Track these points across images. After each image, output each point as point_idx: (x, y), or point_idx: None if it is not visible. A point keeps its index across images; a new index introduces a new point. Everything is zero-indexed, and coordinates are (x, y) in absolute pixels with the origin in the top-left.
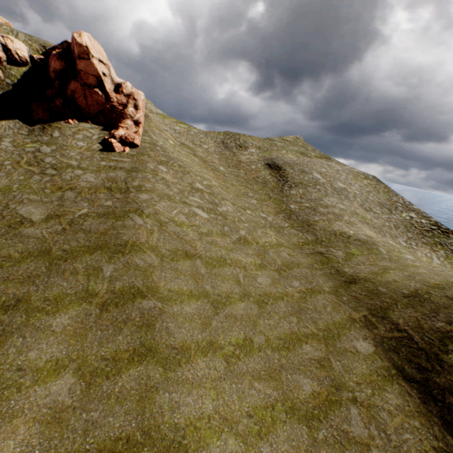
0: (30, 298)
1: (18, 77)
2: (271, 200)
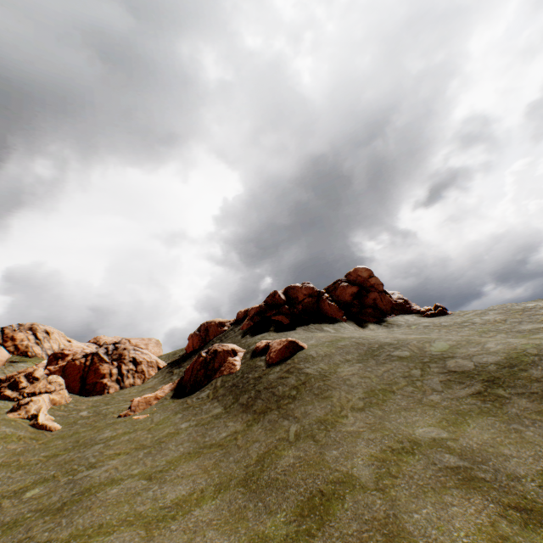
0: None
1: None
2: None
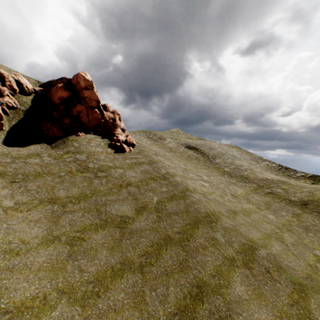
0: (203, 280)
1: (28, 104)
2: (211, 168)
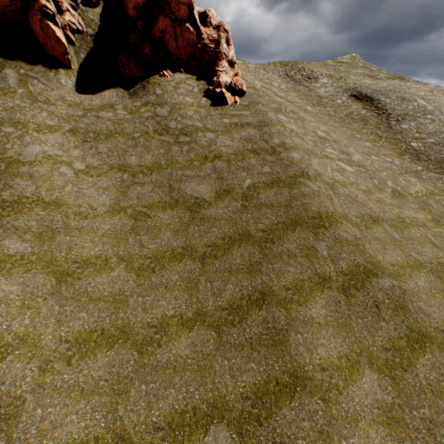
0: (271, 289)
1: (96, 23)
2: (383, 140)
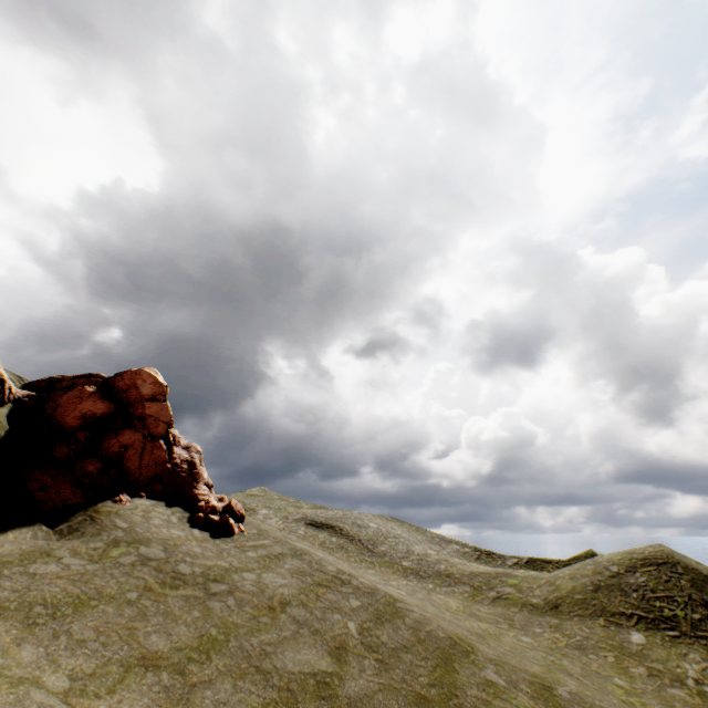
0: None
1: (4, 426)
2: (378, 565)
